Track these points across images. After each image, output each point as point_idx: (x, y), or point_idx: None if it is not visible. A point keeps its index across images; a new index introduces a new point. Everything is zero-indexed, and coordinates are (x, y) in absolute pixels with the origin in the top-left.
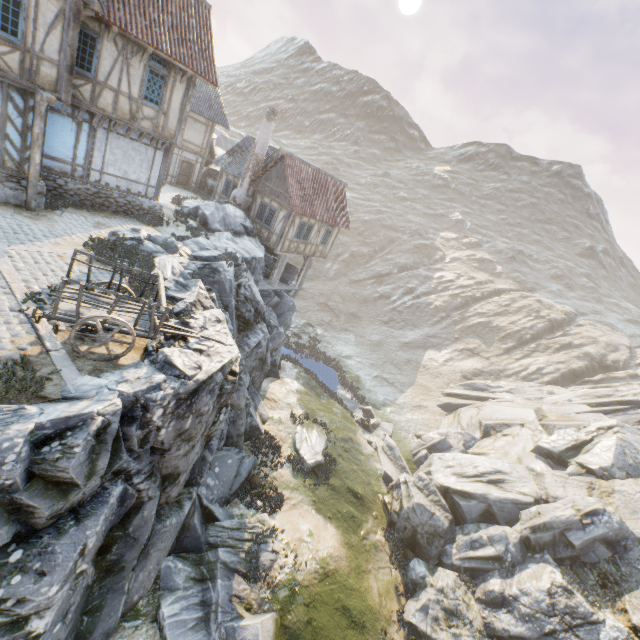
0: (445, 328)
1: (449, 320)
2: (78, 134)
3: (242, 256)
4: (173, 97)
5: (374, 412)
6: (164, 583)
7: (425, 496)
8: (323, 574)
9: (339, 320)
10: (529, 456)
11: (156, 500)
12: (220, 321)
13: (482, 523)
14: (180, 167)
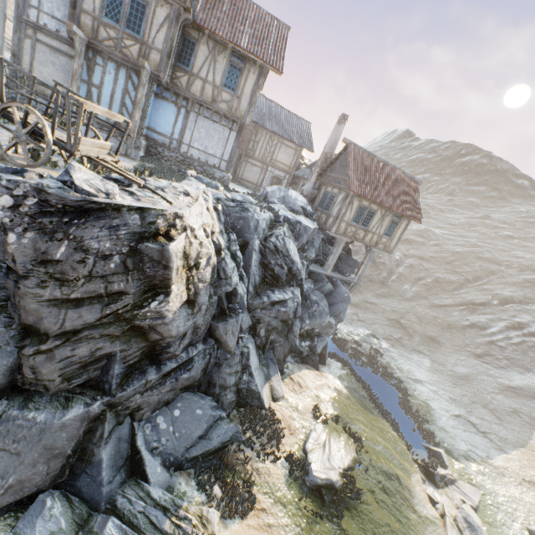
0: None
1: None
2: (177, 116)
3: (284, 215)
4: (246, 85)
5: (447, 460)
6: (22, 523)
7: None
8: None
9: (411, 339)
10: None
11: (5, 357)
12: (188, 195)
13: None
14: (271, 181)
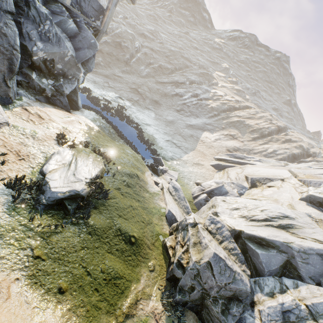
0: (216, 121)
1: (219, 117)
2: None
3: None
4: None
5: (163, 162)
6: None
7: (218, 243)
8: None
9: (145, 102)
10: (300, 204)
11: None
12: None
13: (286, 279)
14: None
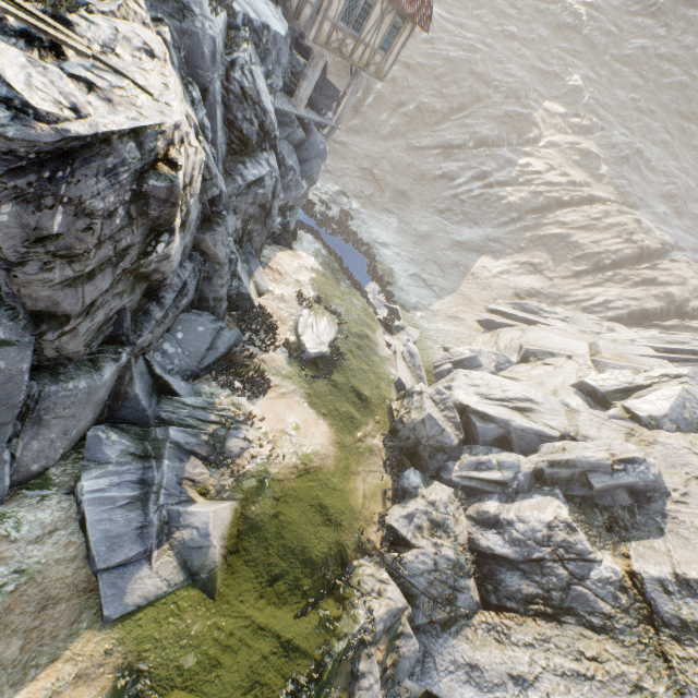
0: (512, 233)
1: (520, 224)
2: None
3: (244, 12)
4: None
5: (401, 314)
6: (90, 454)
7: (439, 411)
8: (303, 470)
9: (383, 196)
10: (567, 391)
11: (26, 349)
12: (153, 55)
13: (495, 448)
14: None
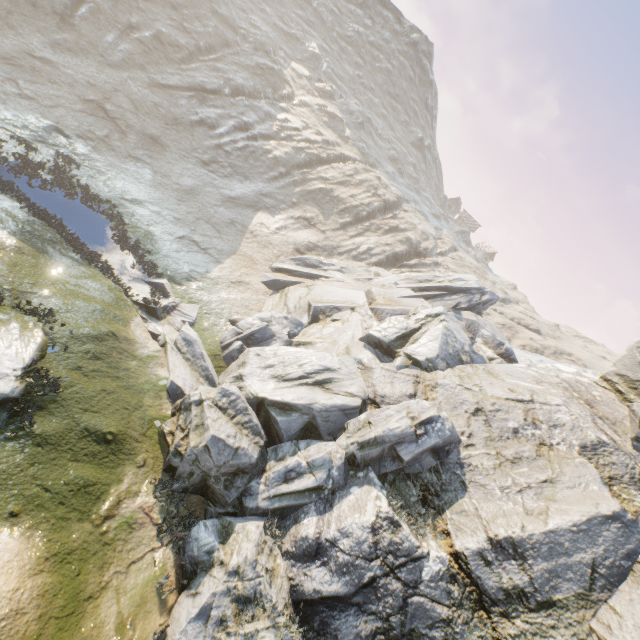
0: (283, 188)
1: (289, 179)
2: None
3: None
4: None
5: (171, 289)
6: None
7: (230, 419)
8: None
9: (126, 140)
10: (358, 346)
11: None
12: None
13: (302, 441)
14: None
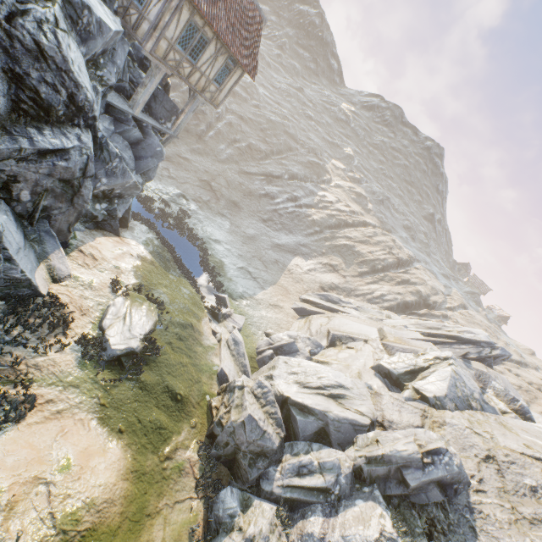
0: (316, 241)
1: (321, 235)
2: None
3: None
4: None
5: (229, 302)
6: None
7: (261, 406)
8: None
9: (218, 203)
10: (369, 373)
11: None
12: None
13: (315, 443)
14: None
